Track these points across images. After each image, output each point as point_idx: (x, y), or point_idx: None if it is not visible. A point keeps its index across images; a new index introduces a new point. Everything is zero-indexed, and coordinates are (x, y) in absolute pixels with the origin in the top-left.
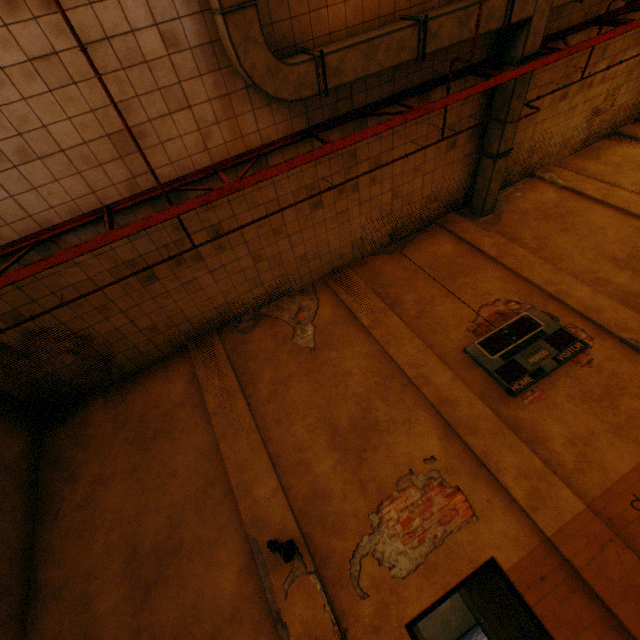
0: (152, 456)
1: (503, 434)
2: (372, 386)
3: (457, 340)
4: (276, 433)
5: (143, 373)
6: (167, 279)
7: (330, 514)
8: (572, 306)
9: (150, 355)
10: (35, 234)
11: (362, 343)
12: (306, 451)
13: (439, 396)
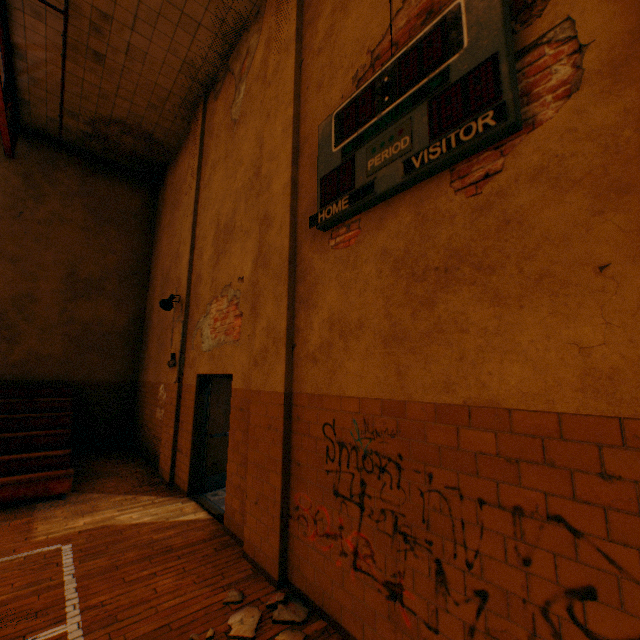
0: (173, 220)
1: (280, 280)
2: (246, 183)
3: (331, 106)
4: (201, 219)
5: (181, 148)
6: (110, 54)
7: (199, 293)
8: None
9: (177, 131)
10: (2, 46)
11: (261, 114)
12: (205, 241)
13: (266, 210)
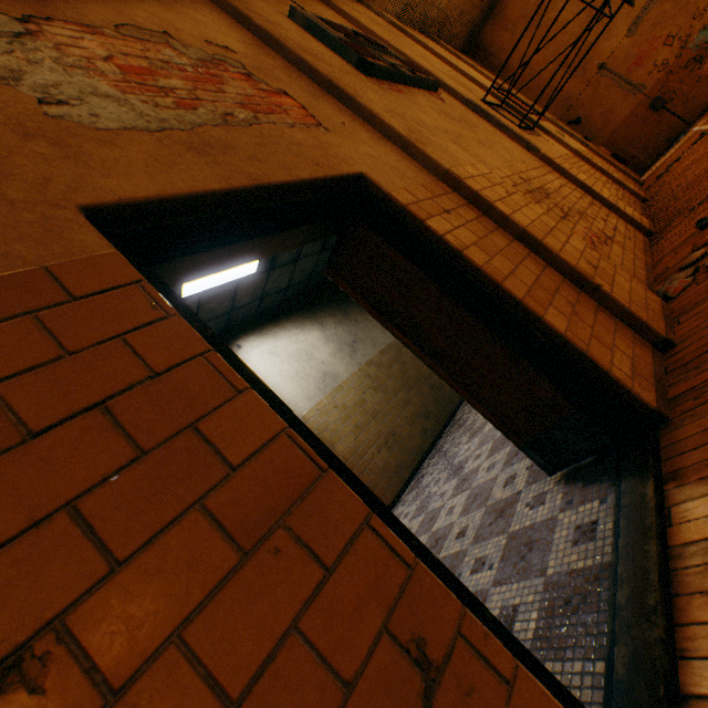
0: None
1: (361, 79)
2: None
3: (279, 8)
4: None
5: None
6: None
7: None
8: (418, 63)
9: None
10: None
11: None
12: None
13: (246, 6)
